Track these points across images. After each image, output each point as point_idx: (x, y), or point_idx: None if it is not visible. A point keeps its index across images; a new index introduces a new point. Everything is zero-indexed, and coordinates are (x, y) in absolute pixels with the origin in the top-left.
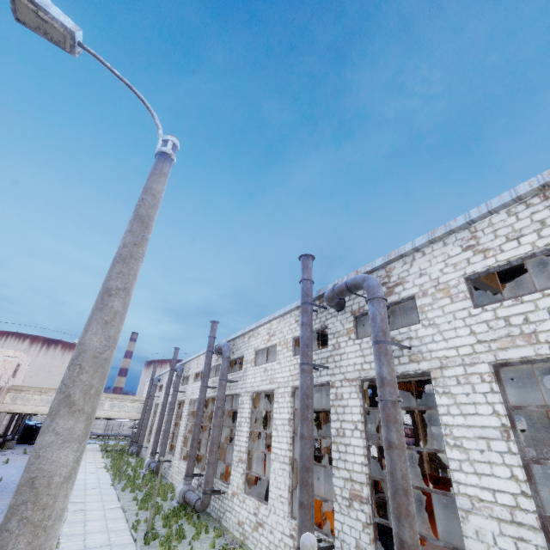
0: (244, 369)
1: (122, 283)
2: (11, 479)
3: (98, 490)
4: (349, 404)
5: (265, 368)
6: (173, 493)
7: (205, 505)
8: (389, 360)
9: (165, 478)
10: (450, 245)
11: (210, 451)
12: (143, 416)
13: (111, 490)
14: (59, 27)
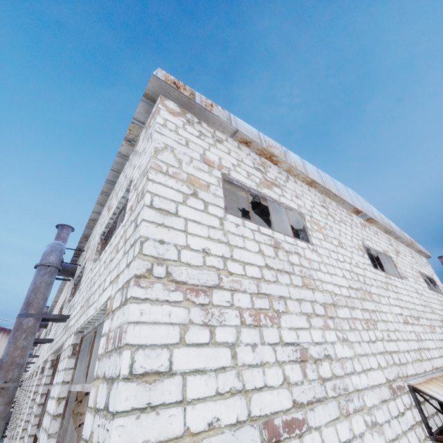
0: None
1: None
2: None
3: None
4: (43, 382)
5: None
6: None
7: None
8: (18, 336)
9: None
10: (107, 206)
11: None
12: None
13: None
14: None
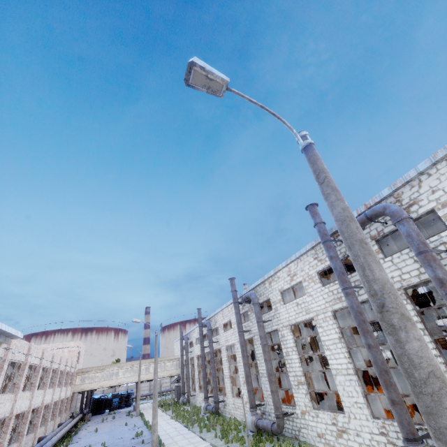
0: (274, 308)
1: (363, 234)
2: (110, 442)
3: (181, 436)
4: None
5: (296, 303)
6: (240, 426)
7: (282, 427)
8: (439, 264)
9: (223, 416)
10: None
11: (270, 382)
12: (183, 370)
13: (191, 434)
14: (220, 81)
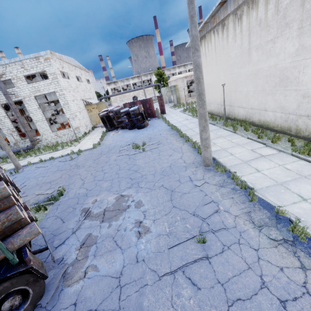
0: None
1: None
2: None
3: None
4: (0, 112)
5: None
6: None
7: None
8: (11, 99)
9: None
10: (17, 65)
11: None
12: None
13: None
14: None
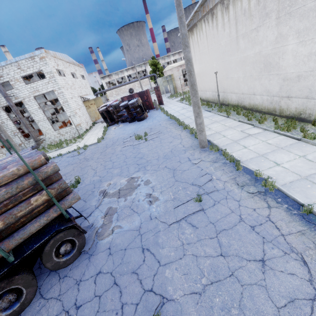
0: None
1: None
2: None
3: None
4: (2, 115)
5: None
6: None
7: None
8: (11, 101)
9: None
10: (13, 66)
11: None
12: None
13: None
14: None
